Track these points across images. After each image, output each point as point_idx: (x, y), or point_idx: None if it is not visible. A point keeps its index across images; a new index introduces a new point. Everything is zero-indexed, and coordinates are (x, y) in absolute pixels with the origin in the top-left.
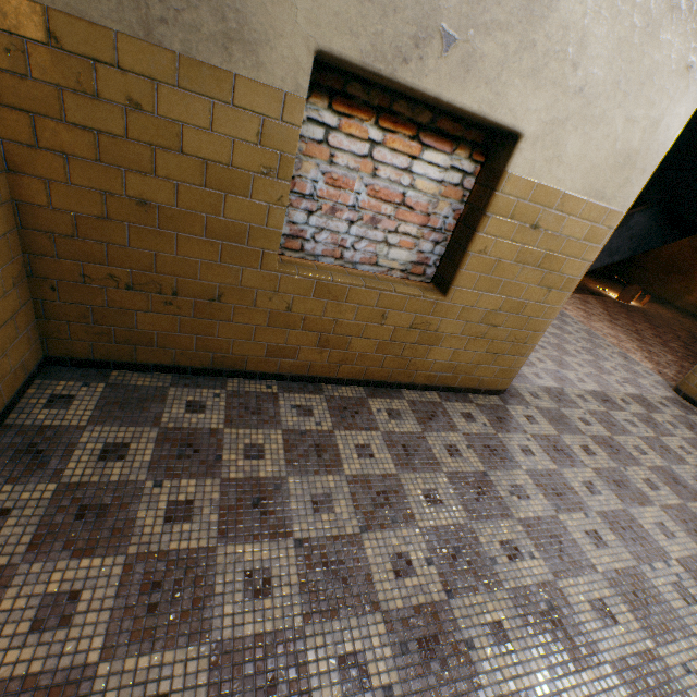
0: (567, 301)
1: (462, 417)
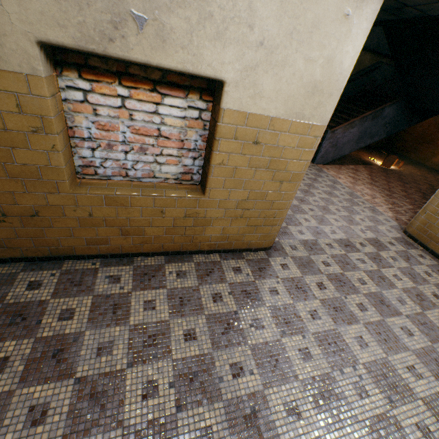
0: (343, 171)
1: (232, 271)
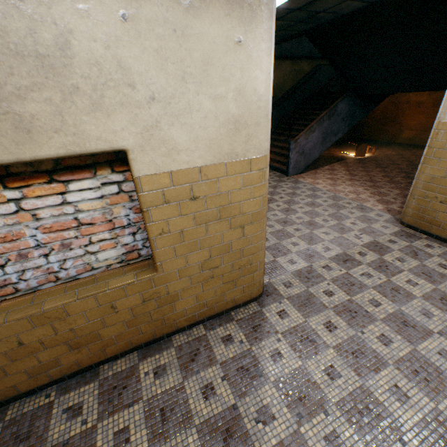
0: (319, 175)
1: (222, 343)
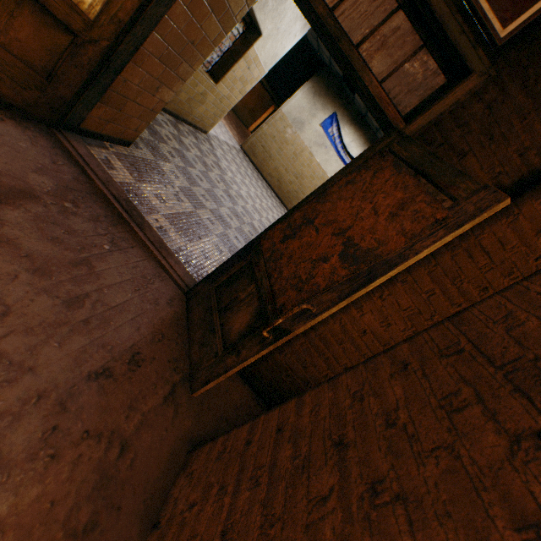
0: None
1: (203, 141)
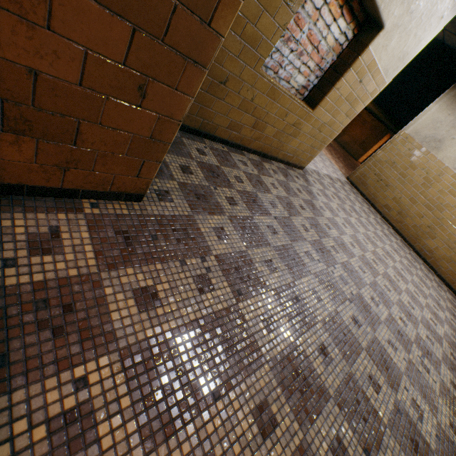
0: None
1: (295, 177)
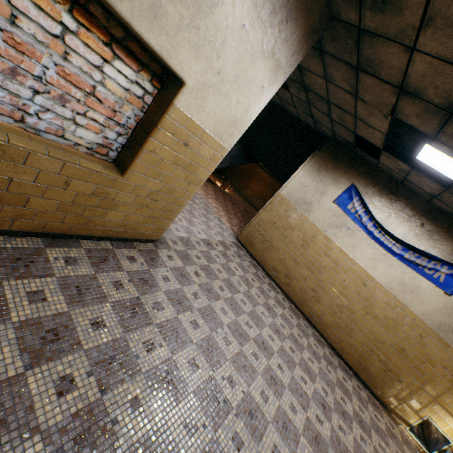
0: None
1: (127, 260)
